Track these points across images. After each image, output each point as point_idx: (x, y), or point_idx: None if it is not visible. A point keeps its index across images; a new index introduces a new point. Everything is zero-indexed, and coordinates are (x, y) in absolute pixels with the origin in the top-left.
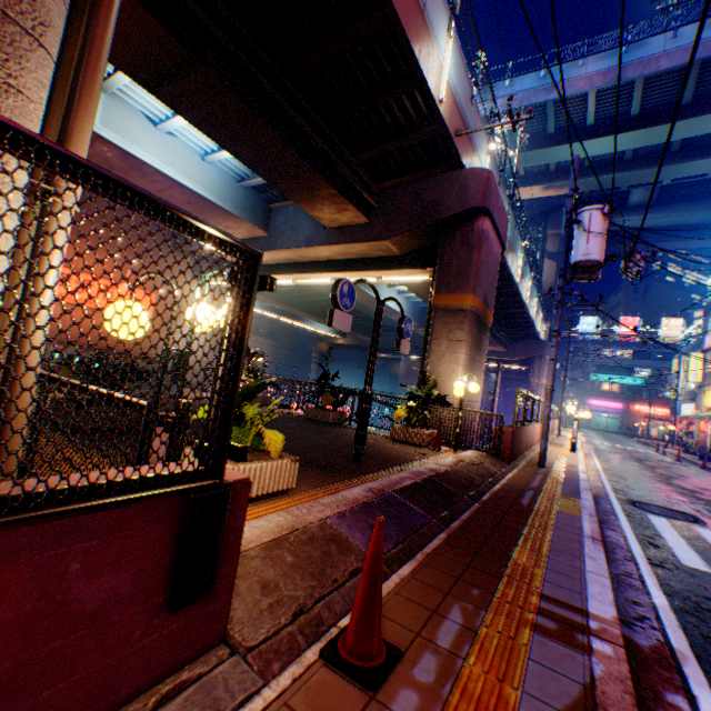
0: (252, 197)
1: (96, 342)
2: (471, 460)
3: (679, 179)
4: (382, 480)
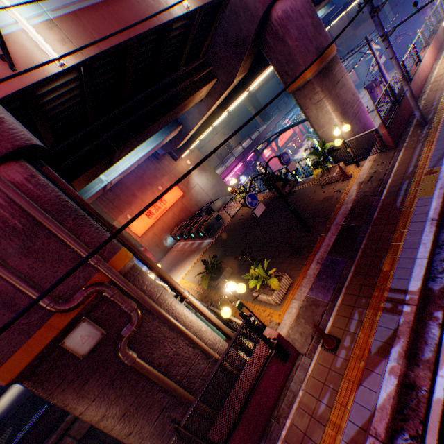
0: None
1: (179, 219)
2: (367, 177)
3: None
4: (321, 248)
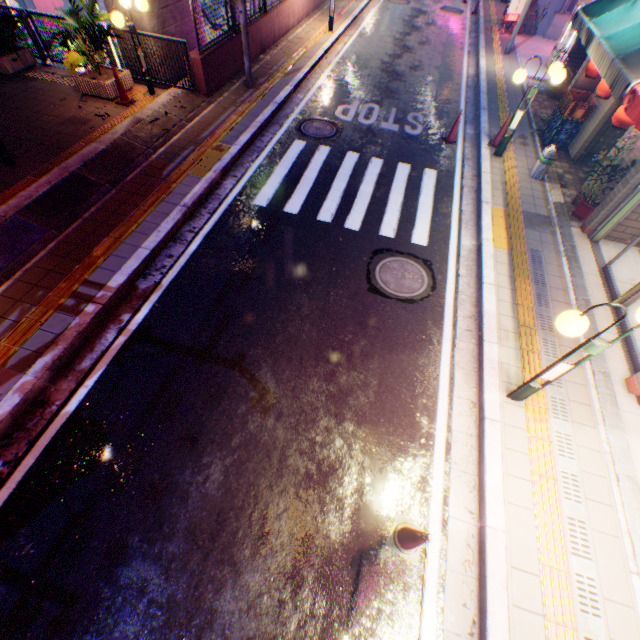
0: None
1: None
2: (154, 117)
3: None
4: (15, 200)
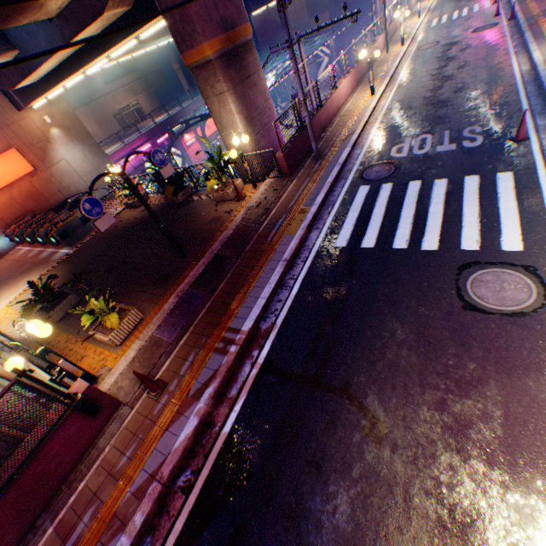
0: None
1: (25, 210)
2: (257, 202)
3: None
4: (187, 279)
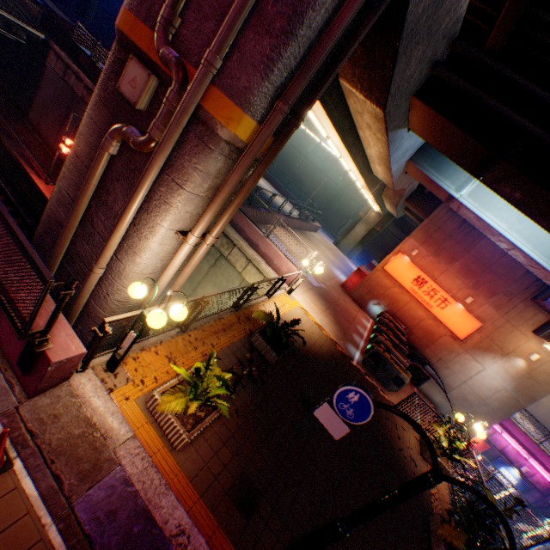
0: None
1: (410, 326)
2: None
3: None
4: None
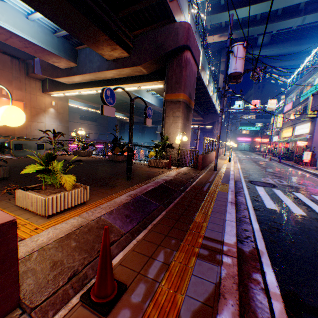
0: (64, 43)
1: None
2: (184, 172)
3: (280, 30)
4: (138, 189)
